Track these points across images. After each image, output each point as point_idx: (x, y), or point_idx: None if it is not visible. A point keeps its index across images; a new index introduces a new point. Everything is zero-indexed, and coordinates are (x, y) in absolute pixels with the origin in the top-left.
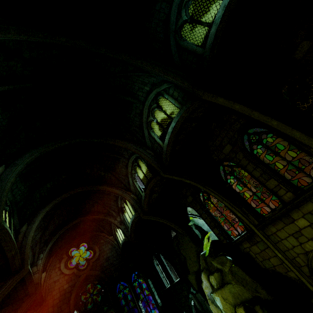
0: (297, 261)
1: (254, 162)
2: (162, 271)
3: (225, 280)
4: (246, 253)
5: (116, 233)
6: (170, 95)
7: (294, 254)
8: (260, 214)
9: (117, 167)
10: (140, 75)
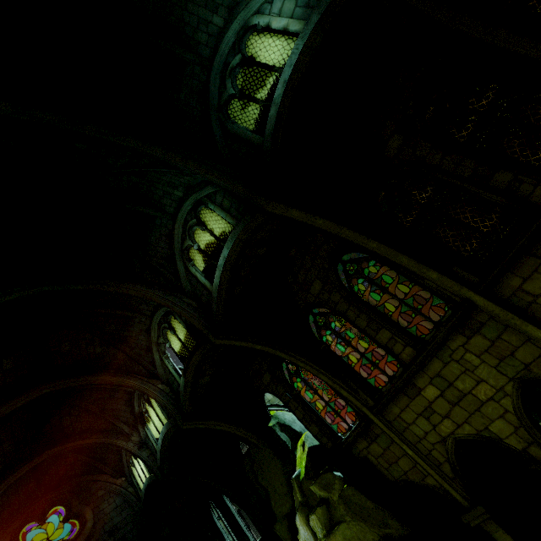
0: (434, 457)
1: (356, 304)
2: (229, 530)
3: (335, 518)
4: (364, 459)
5: (131, 469)
6: (219, 205)
7: (428, 445)
8: (375, 388)
9: (128, 334)
10: (164, 171)
